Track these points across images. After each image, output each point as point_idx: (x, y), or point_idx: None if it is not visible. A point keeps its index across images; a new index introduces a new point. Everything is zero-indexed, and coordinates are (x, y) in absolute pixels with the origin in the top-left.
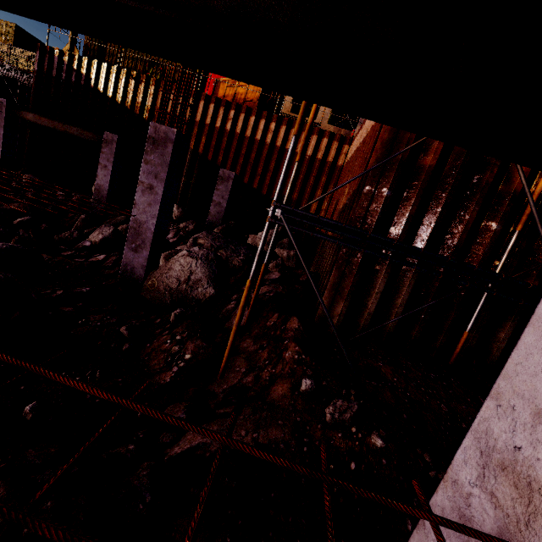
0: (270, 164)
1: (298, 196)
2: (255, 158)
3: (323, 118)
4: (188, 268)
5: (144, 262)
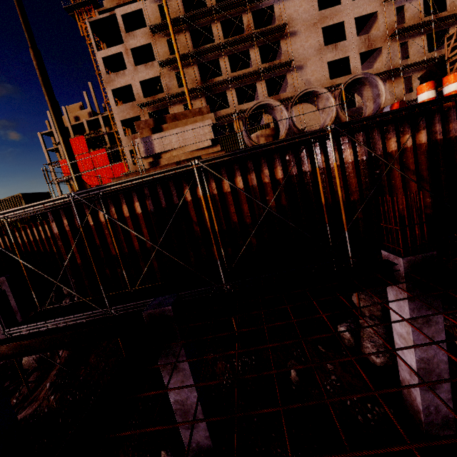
0: None
1: None
2: None
3: None
4: None
5: None
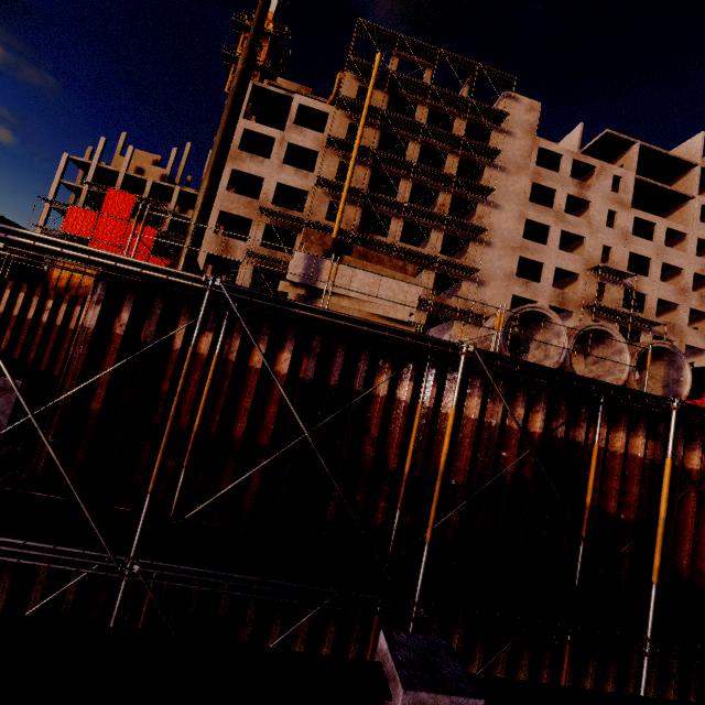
0: None
1: None
2: None
3: (243, 283)
4: None
5: None
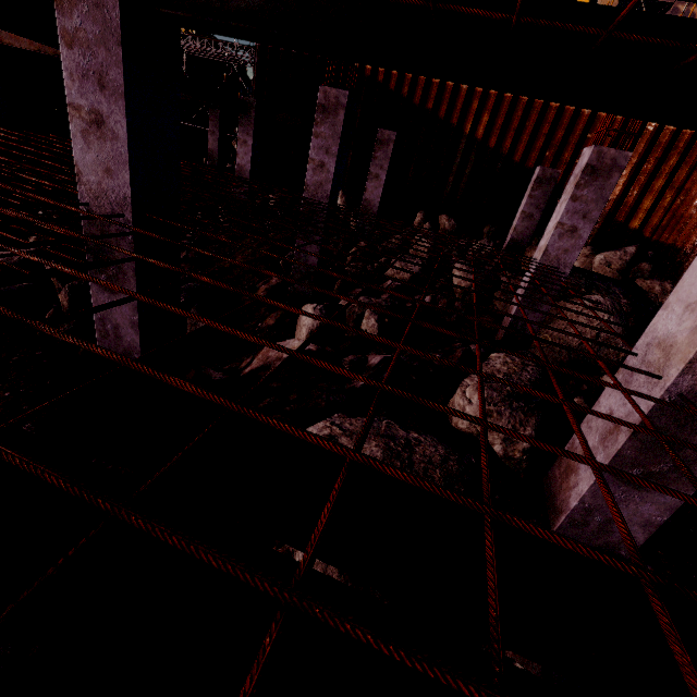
0: (585, 145)
1: (623, 191)
2: (562, 139)
3: None
4: (597, 324)
5: (541, 317)
